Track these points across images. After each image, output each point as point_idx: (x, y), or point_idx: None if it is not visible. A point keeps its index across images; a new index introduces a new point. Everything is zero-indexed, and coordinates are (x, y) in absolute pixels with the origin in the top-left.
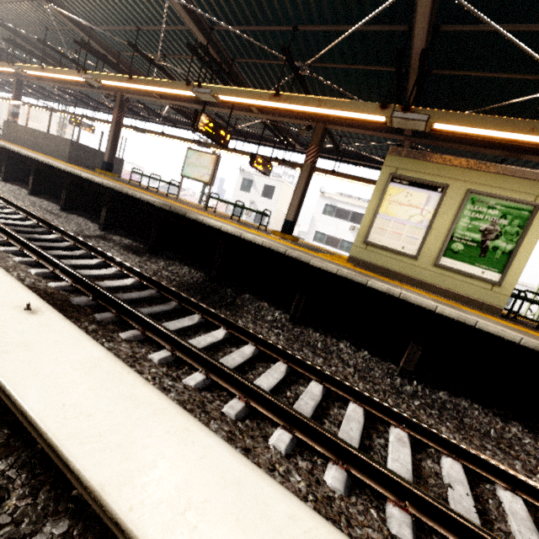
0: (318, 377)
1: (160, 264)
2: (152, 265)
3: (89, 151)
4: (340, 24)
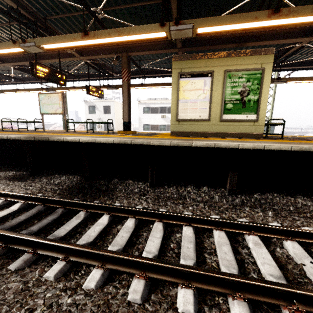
0: (186, 221)
1: (43, 181)
2: (36, 185)
3: None
4: None
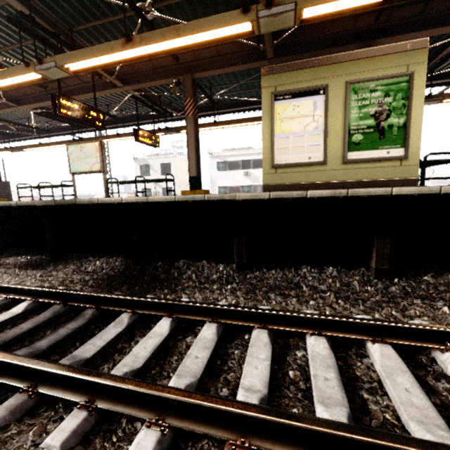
0: (311, 327)
1: (70, 268)
2: (58, 274)
3: None
4: None
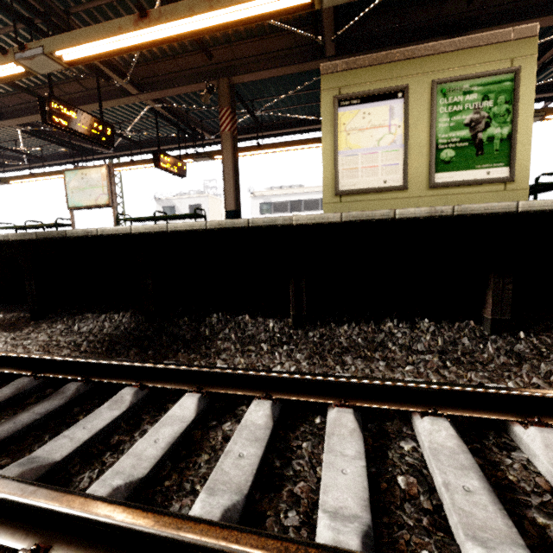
0: (420, 403)
1: (57, 329)
2: (39, 335)
3: None
4: None
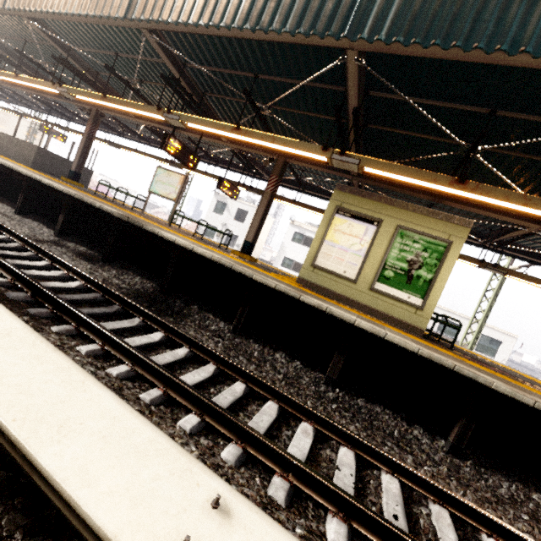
0: (244, 378)
1: (112, 273)
2: (103, 273)
3: (57, 159)
4: (293, 78)
